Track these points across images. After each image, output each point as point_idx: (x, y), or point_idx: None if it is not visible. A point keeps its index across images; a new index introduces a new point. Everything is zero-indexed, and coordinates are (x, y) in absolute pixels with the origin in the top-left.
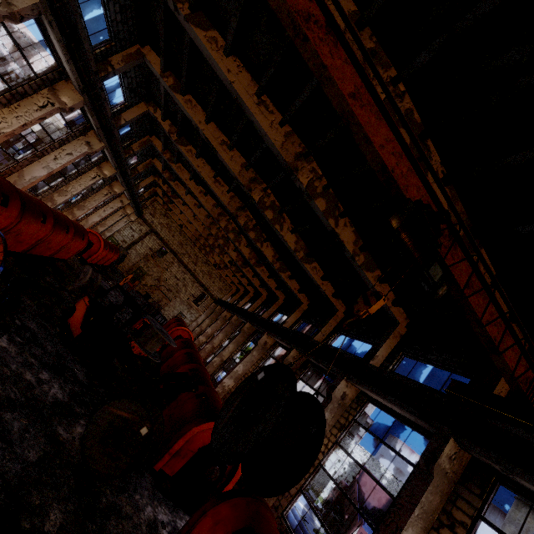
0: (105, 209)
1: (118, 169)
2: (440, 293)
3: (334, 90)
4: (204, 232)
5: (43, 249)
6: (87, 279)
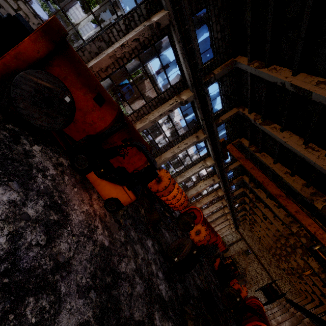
0: (222, 224)
1: (230, 210)
2: None
3: (289, 211)
4: (273, 244)
5: None
6: (217, 253)
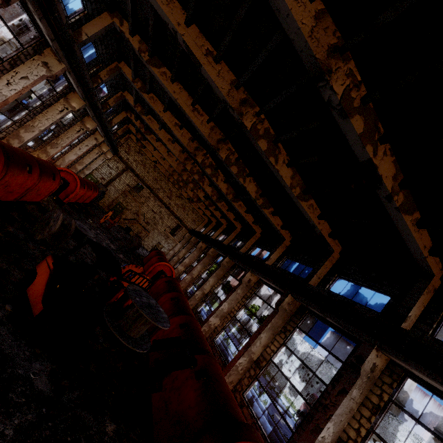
0: (80, 147)
1: (87, 101)
2: None
3: None
4: (177, 168)
5: (2, 193)
6: (57, 227)
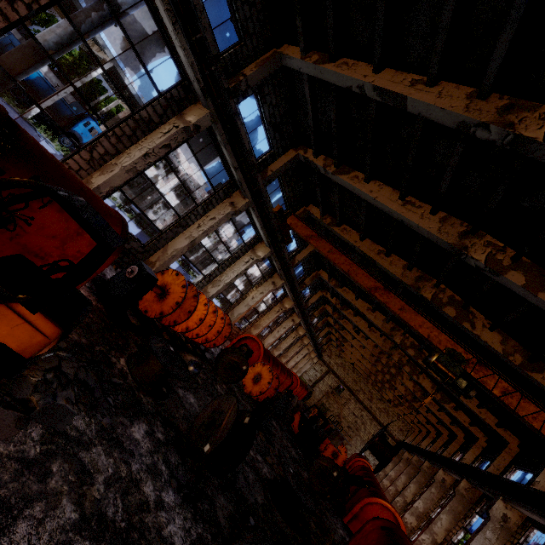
0: (298, 356)
1: (307, 330)
2: (470, 394)
3: (391, 310)
4: (372, 368)
5: None
6: (295, 404)
